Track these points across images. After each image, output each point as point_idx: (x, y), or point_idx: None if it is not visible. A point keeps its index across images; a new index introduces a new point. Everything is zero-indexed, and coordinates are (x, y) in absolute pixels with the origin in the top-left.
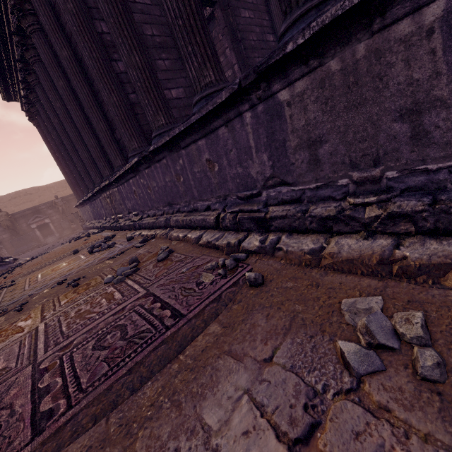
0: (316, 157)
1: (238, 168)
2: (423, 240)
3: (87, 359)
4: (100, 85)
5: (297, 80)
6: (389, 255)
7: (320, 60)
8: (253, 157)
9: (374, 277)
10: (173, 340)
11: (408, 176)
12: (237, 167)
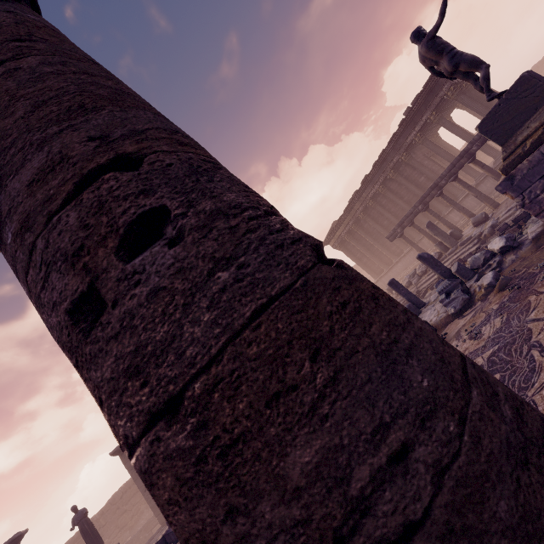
0: None
1: None
2: None
3: None
4: None
5: None
6: None
7: None
8: None
9: None
10: None
11: None
12: None
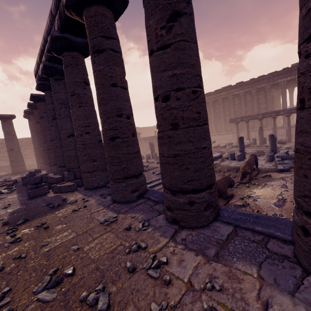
0: None
1: None
2: None
3: None
4: None
5: None
6: None
7: None
8: None
9: None
10: None
11: None
12: None
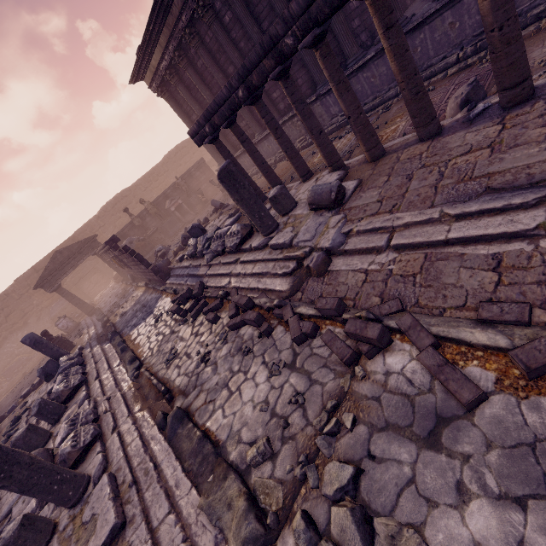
0: None
1: (476, 17)
2: None
3: None
4: None
5: None
6: None
7: None
8: None
9: None
10: None
11: None
12: (476, 17)
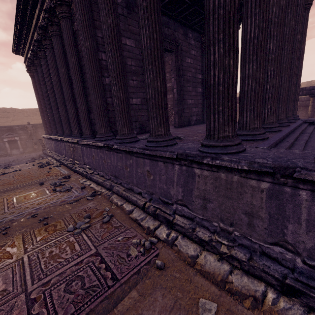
0: (205, 205)
1: (164, 185)
2: (242, 274)
3: (61, 299)
4: (92, 92)
5: (205, 170)
6: (226, 277)
7: (218, 170)
8: (174, 186)
9: (217, 287)
10: (112, 297)
11: (243, 238)
12: (164, 184)
